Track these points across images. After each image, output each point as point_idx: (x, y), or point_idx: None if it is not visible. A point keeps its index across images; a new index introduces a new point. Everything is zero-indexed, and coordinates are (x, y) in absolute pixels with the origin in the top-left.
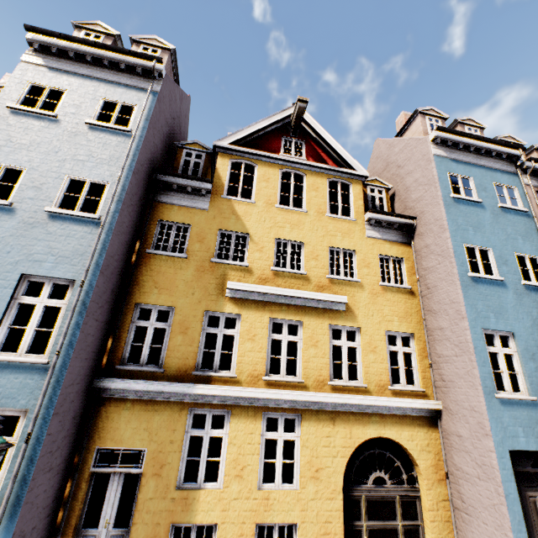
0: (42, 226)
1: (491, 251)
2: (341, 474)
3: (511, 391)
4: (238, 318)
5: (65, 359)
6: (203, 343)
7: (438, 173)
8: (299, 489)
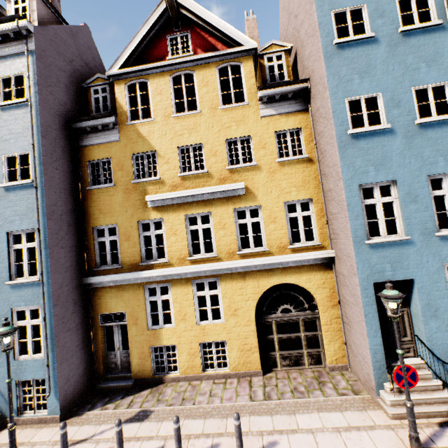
0: (4, 198)
1: (380, 97)
2: (253, 310)
3: (385, 235)
4: (162, 220)
5: (47, 276)
6: (143, 243)
7: (319, 18)
8: (225, 322)
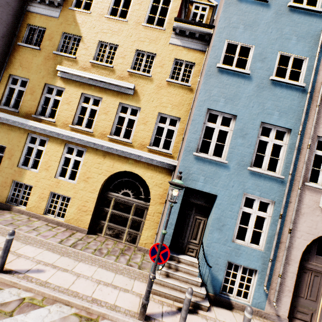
0: None
1: (253, 49)
2: (101, 183)
3: (211, 155)
4: (64, 91)
5: None
6: (42, 102)
7: None
8: (76, 184)
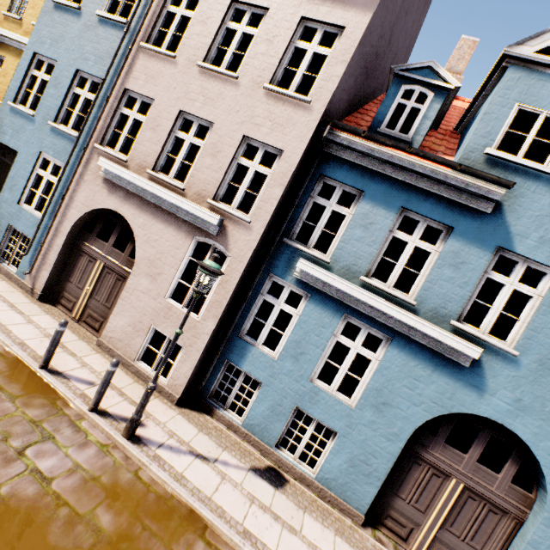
0: None
1: None
2: None
3: (28, 108)
4: None
5: None
6: None
7: None
8: None
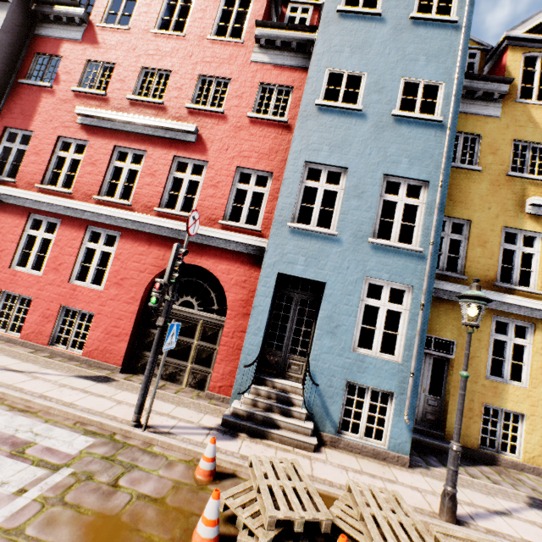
0: (390, 130)
1: None
2: None
3: None
4: (537, 237)
5: (433, 250)
6: (500, 258)
7: None
8: None
